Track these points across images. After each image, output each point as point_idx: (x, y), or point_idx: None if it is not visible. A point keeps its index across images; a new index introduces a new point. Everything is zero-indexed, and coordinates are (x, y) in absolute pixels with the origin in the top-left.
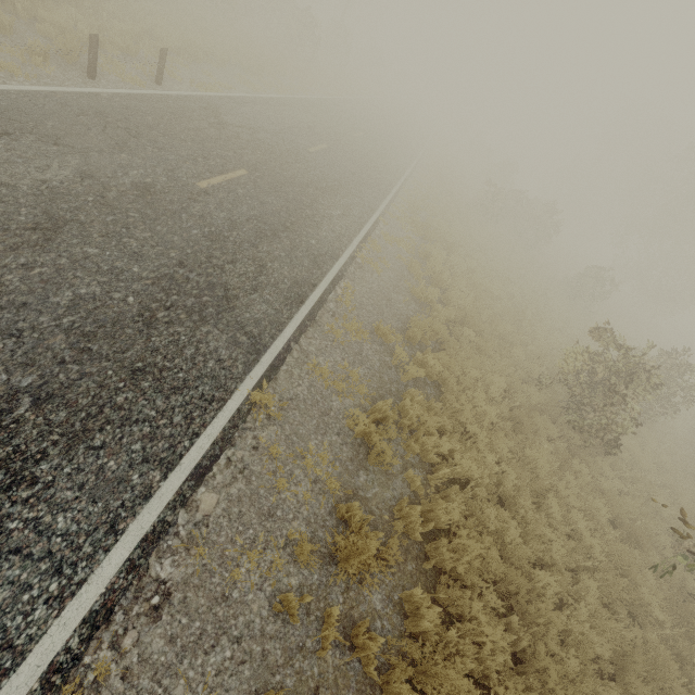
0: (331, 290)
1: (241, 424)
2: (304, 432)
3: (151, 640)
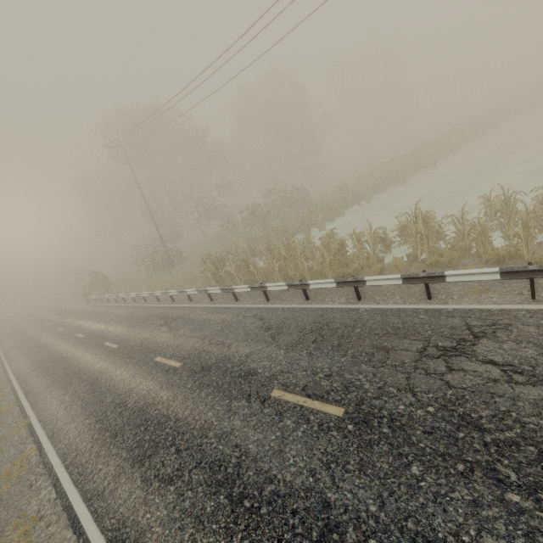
0: None
1: None
2: None
3: None
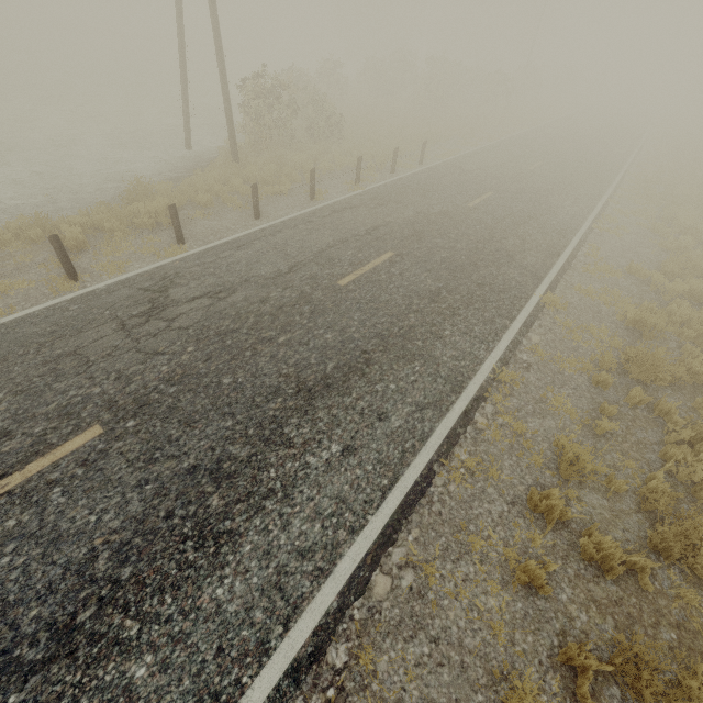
0: (578, 250)
1: (540, 311)
2: (584, 320)
3: (528, 377)
